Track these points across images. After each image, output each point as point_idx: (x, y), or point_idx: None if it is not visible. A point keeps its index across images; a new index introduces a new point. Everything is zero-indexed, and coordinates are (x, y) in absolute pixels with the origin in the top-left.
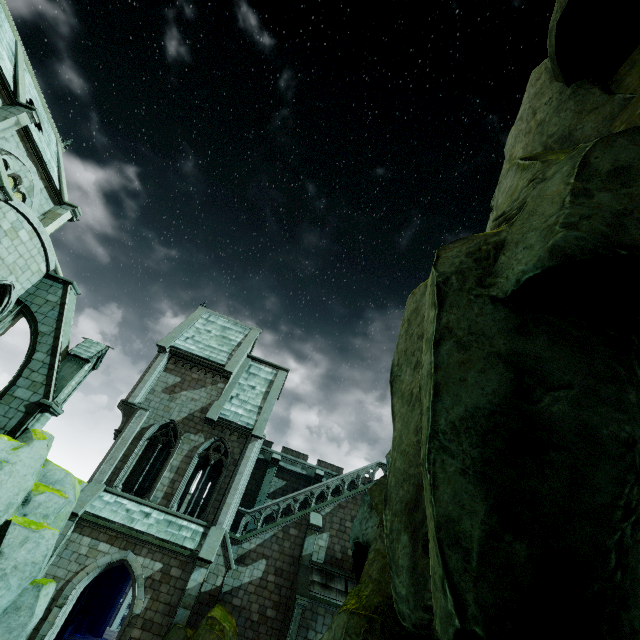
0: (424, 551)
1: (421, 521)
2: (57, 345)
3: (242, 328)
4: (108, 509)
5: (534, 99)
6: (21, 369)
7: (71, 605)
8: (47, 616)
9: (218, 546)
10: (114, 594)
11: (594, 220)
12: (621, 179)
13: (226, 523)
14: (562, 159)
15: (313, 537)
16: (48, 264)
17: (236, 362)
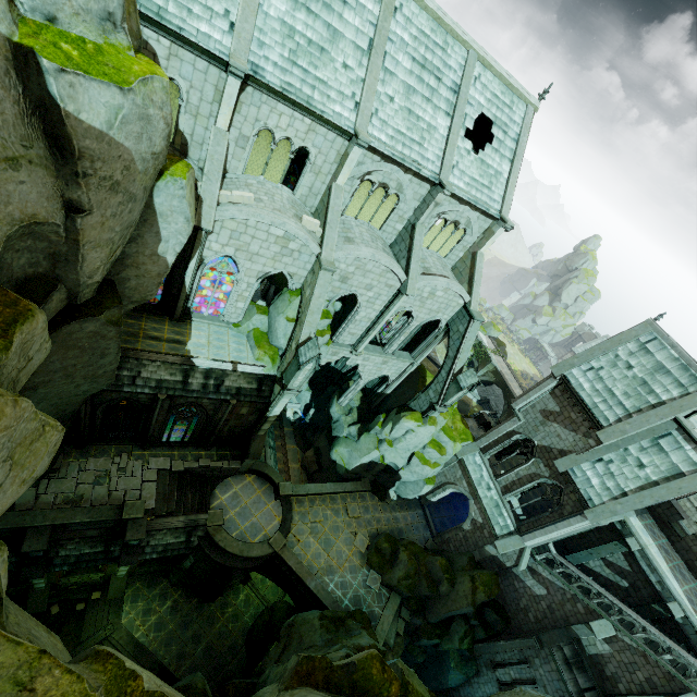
0: None
1: None
2: (451, 370)
3: (691, 378)
4: (473, 466)
5: None
6: (435, 376)
7: (447, 493)
8: (439, 488)
9: (510, 550)
10: None
11: None
12: None
13: (528, 543)
14: None
15: (589, 632)
16: (464, 299)
17: (621, 431)
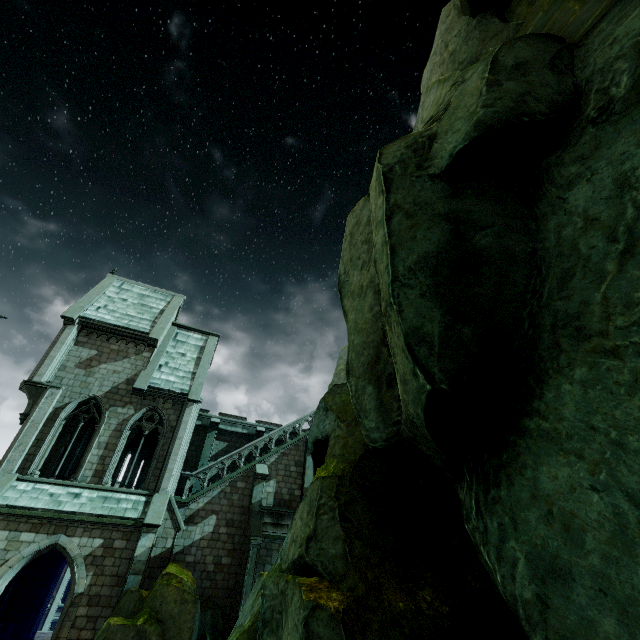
0: (388, 387)
1: (383, 368)
2: None
3: (163, 295)
4: (26, 497)
5: (445, 34)
6: None
7: None
8: None
9: (164, 510)
10: (42, 594)
11: (505, 100)
12: (521, 71)
13: (170, 488)
14: (477, 64)
15: (261, 485)
16: None
17: (161, 329)
